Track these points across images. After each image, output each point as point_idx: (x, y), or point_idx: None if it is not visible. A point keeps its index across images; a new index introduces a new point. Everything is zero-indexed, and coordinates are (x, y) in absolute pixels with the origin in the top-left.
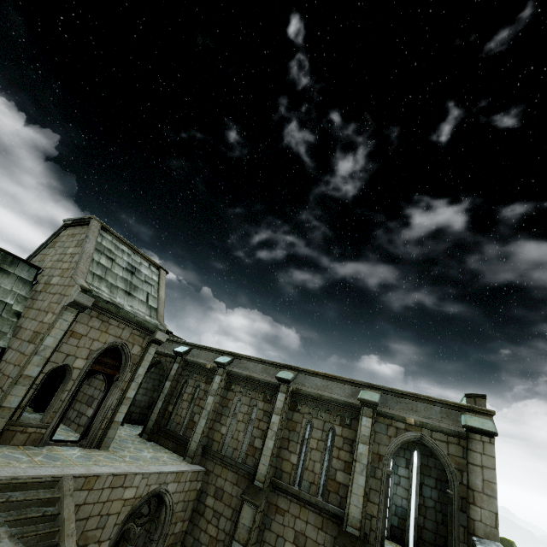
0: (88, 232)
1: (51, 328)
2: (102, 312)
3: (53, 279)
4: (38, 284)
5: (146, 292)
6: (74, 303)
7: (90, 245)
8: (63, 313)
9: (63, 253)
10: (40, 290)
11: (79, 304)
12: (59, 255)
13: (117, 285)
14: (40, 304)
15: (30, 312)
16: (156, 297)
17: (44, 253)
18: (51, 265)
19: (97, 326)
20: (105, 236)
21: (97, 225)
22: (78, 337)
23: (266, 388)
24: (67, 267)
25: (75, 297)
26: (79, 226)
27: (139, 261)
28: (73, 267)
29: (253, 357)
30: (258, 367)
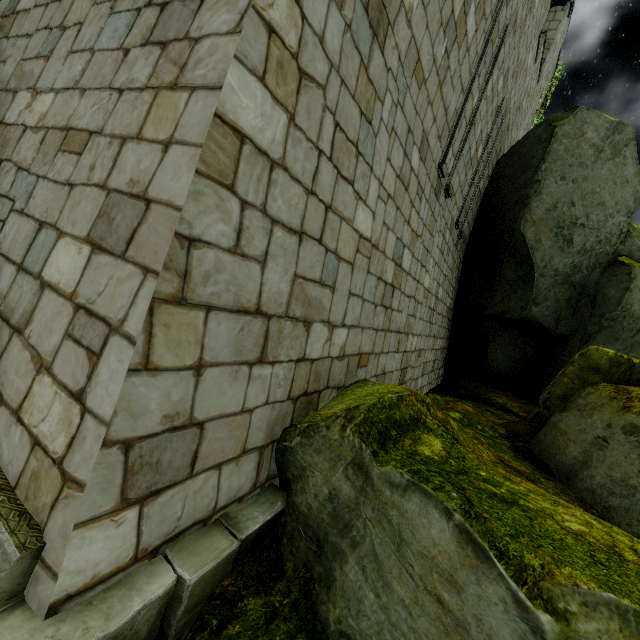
0: None
1: None
2: None
3: None
4: None
5: None
6: None
7: None
8: None
9: None
10: None
11: None
12: None
13: None
14: None
15: None
16: None
17: None
18: None
19: None
20: None
21: None
22: None
23: None
24: None
25: None
26: None
27: None
28: None
29: None
30: None
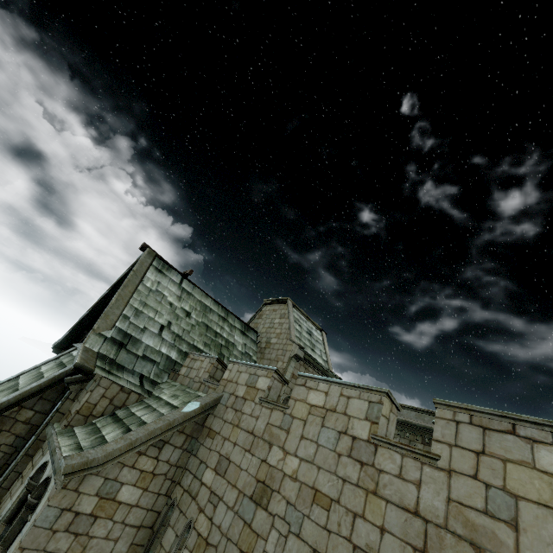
0: (288, 308)
1: (285, 371)
2: (305, 362)
3: (271, 339)
4: (261, 343)
5: (319, 349)
6: (295, 356)
7: (291, 317)
8: (290, 361)
9: (272, 322)
10: (264, 347)
11: (298, 356)
12: (269, 323)
13: (306, 343)
14: (269, 356)
15: (263, 361)
16: (324, 353)
17: (255, 322)
18: (265, 330)
19: (303, 371)
20: (294, 310)
21: (291, 303)
22: (295, 378)
23: (423, 432)
24: (279, 332)
25: (296, 352)
26: (276, 304)
27: (311, 326)
28: (285, 332)
29: (405, 405)
30: (412, 414)
